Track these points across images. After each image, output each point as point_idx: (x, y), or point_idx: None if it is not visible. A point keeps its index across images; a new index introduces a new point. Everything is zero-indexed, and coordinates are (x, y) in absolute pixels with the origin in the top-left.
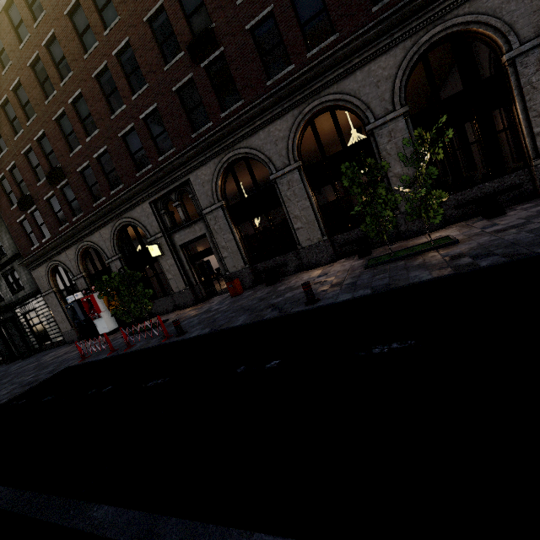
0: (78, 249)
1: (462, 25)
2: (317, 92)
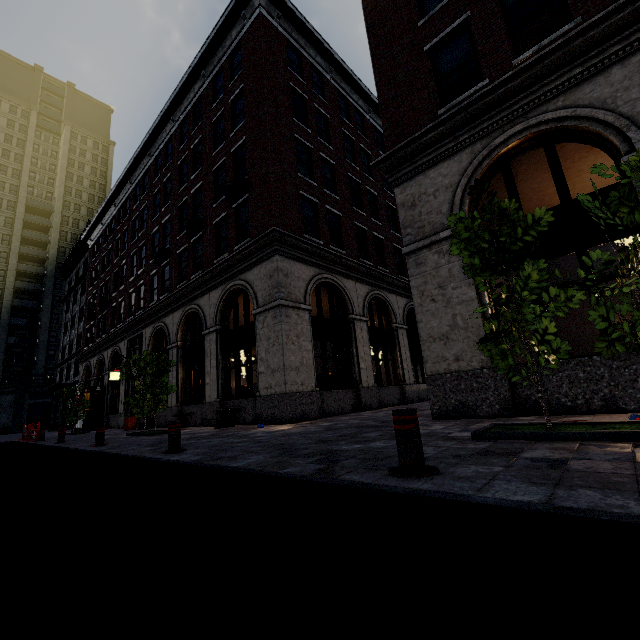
0: (98, 358)
1: (241, 285)
2: (191, 300)
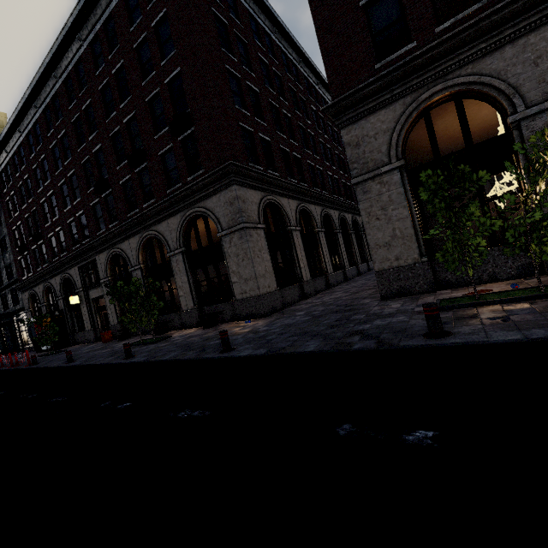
0: (44, 286)
1: (201, 212)
2: (148, 227)
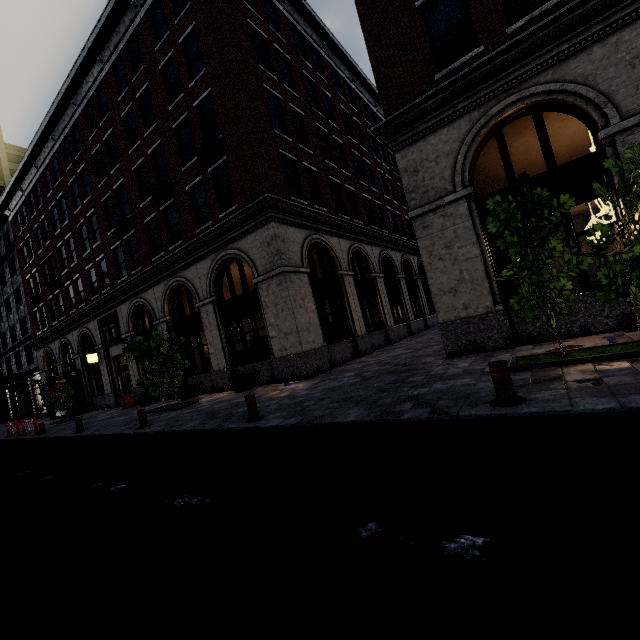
0: (61, 342)
1: (235, 255)
2: (174, 273)
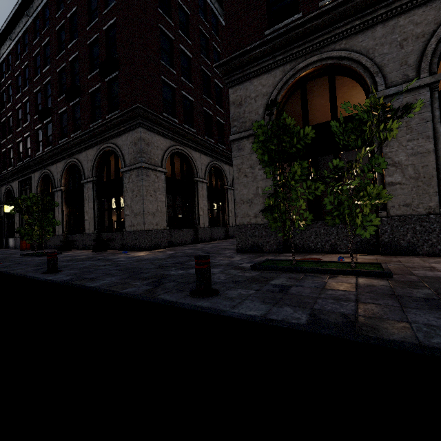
0: None
1: (112, 148)
2: (72, 155)
